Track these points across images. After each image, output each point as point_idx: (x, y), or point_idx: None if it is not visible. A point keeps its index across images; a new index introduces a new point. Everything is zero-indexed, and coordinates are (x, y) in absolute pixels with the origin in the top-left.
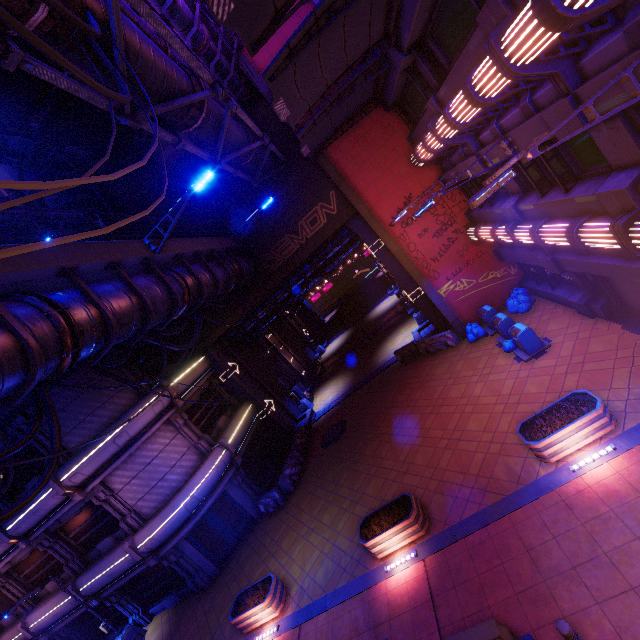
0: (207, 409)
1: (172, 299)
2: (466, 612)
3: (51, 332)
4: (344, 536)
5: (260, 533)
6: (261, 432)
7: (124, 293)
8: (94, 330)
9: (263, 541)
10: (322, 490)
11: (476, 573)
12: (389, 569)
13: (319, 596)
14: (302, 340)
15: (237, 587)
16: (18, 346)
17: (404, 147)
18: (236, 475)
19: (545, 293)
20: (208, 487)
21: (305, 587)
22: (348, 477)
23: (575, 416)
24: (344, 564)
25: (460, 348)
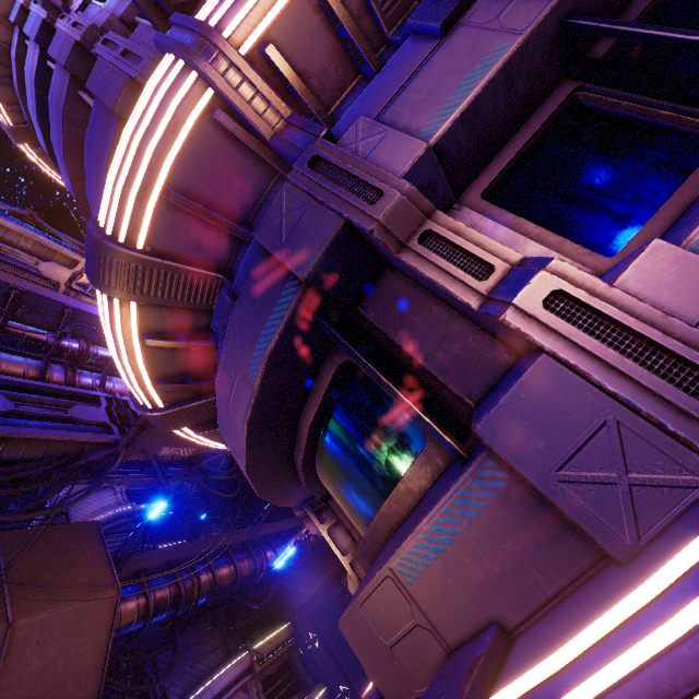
0: (282, 684)
1: (255, 568)
2: None
3: (191, 587)
4: None
5: None
6: None
7: (228, 564)
8: (208, 587)
9: None
10: None
11: None
12: None
13: None
14: None
15: None
16: (178, 593)
17: None
18: None
19: None
20: None
21: None
22: None
23: None
24: None
25: None
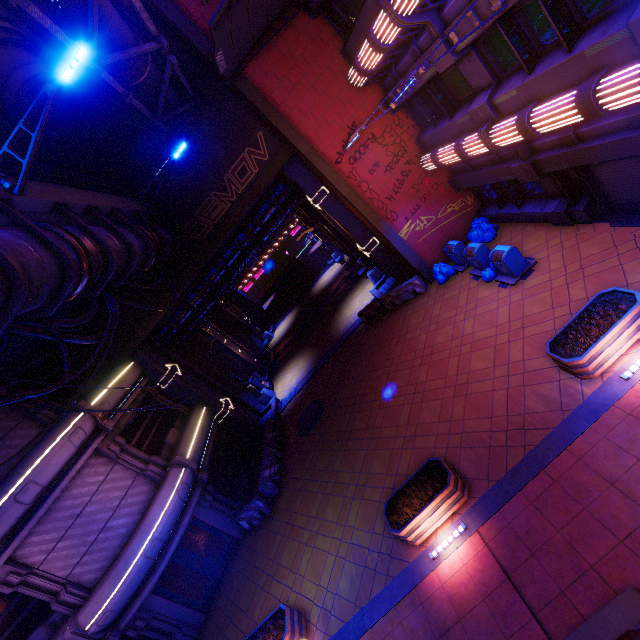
0: (149, 425)
1: (59, 263)
2: (563, 583)
3: None
4: (361, 529)
5: (249, 554)
6: (223, 437)
7: None
8: None
9: (256, 563)
10: (315, 483)
11: (555, 529)
12: (436, 555)
13: (351, 614)
14: (245, 329)
15: (236, 631)
16: None
17: (339, 64)
18: (204, 495)
19: (510, 215)
20: (171, 520)
21: (329, 607)
22: (343, 459)
23: (614, 317)
24: (372, 564)
25: (430, 293)
